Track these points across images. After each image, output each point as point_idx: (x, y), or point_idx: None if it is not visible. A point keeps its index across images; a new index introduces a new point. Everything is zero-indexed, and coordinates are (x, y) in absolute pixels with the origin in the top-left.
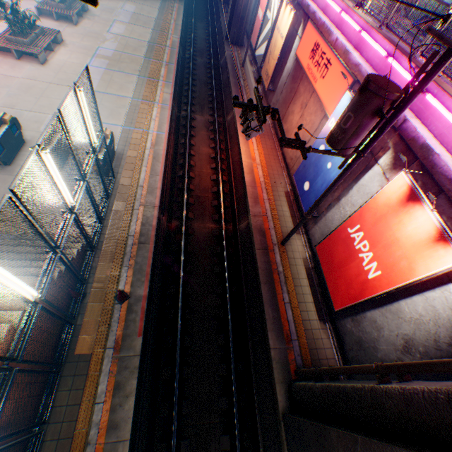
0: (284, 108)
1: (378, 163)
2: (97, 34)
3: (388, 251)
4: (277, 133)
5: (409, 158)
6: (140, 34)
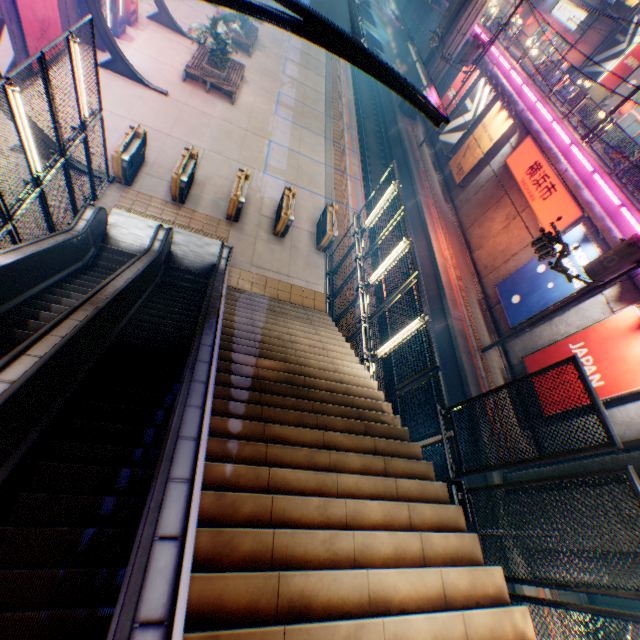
0: (479, 211)
1: (602, 293)
2: (273, 73)
3: (612, 366)
4: (463, 235)
5: (635, 296)
6: (315, 82)
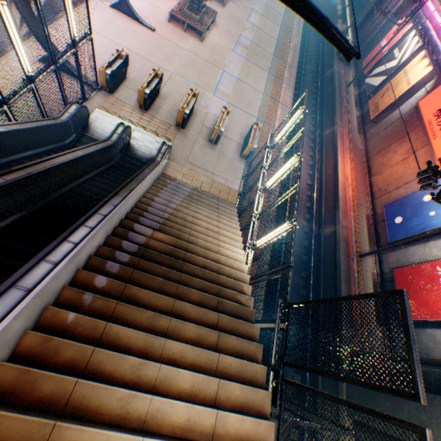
0: (385, 144)
1: None
2: (239, 20)
3: None
4: (367, 161)
5: None
6: (271, 29)
